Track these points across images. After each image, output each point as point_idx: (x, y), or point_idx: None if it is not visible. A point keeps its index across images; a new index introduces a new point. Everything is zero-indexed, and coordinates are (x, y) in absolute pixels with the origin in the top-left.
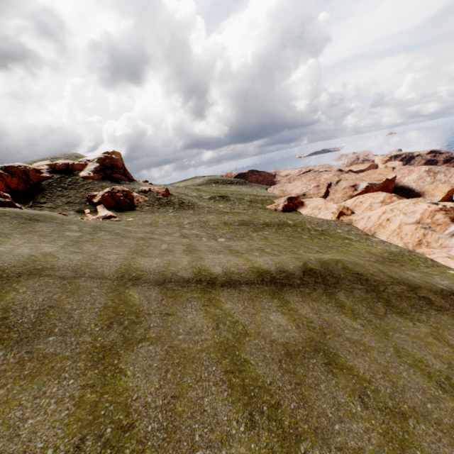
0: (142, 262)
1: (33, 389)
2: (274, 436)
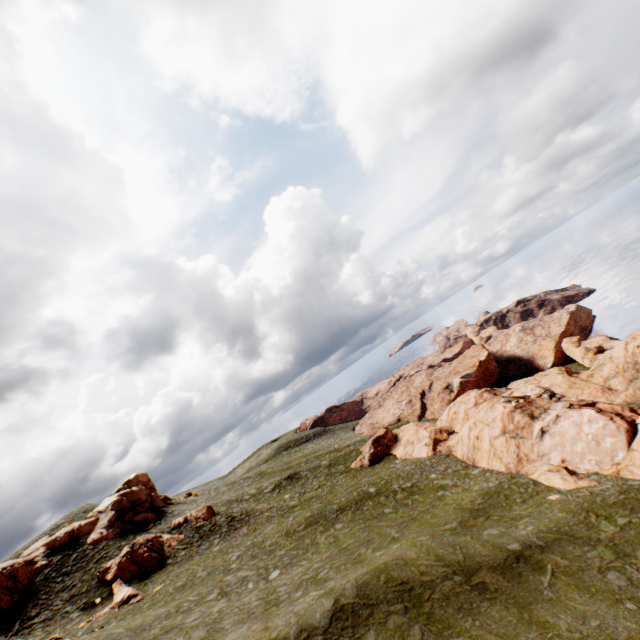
0: None
1: None
2: None
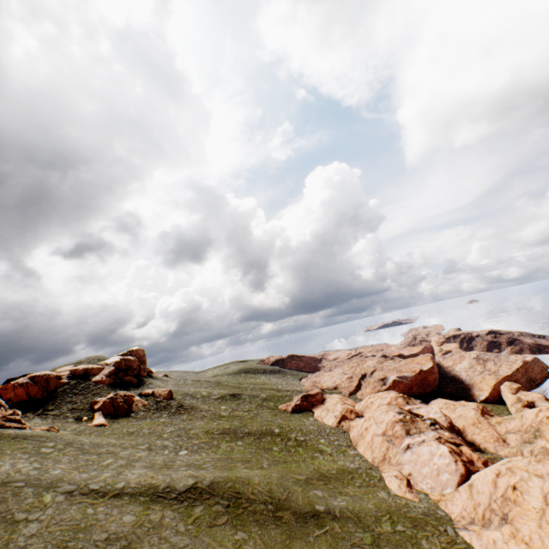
0: (73, 475)
1: None
2: None
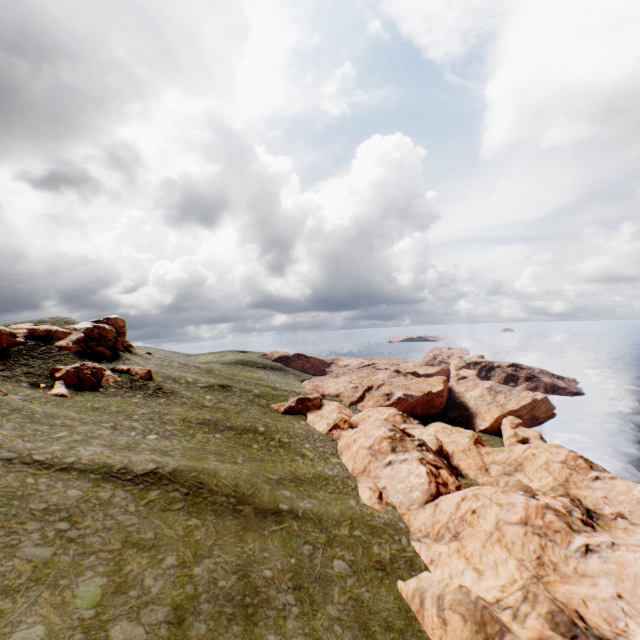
0: (15, 443)
1: None
2: None
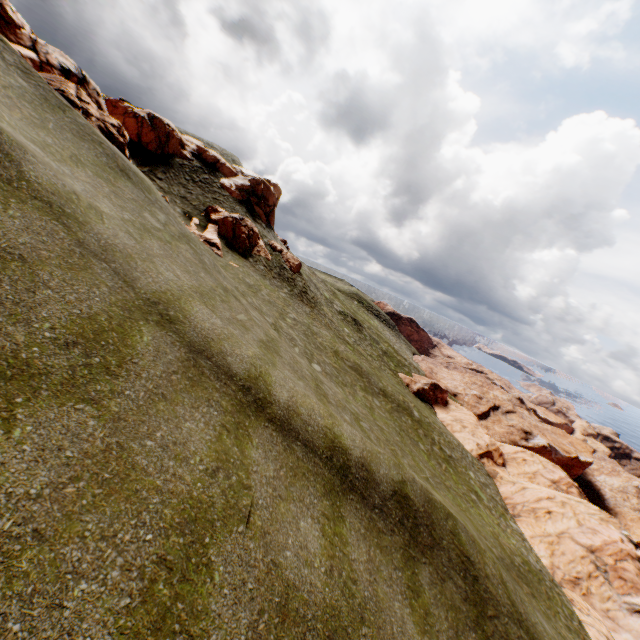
0: (197, 308)
1: None
2: None
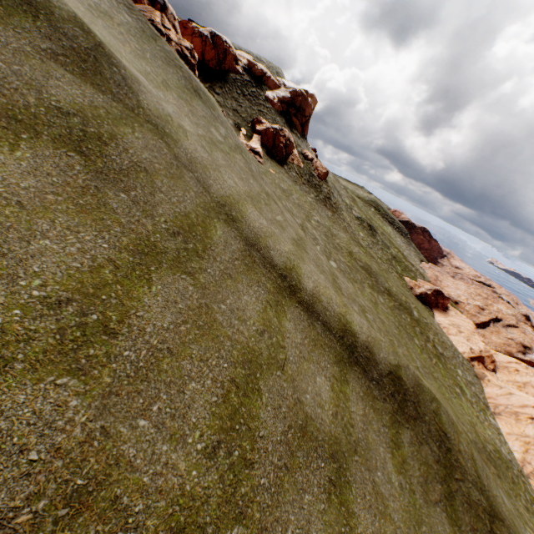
0: (250, 210)
1: (73, 220)
2: (221, 488)
